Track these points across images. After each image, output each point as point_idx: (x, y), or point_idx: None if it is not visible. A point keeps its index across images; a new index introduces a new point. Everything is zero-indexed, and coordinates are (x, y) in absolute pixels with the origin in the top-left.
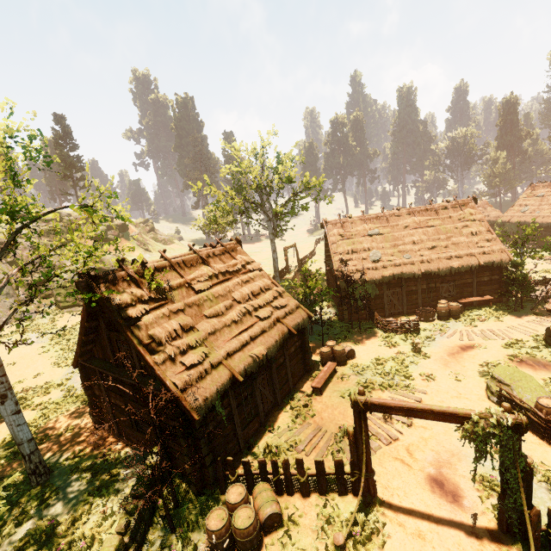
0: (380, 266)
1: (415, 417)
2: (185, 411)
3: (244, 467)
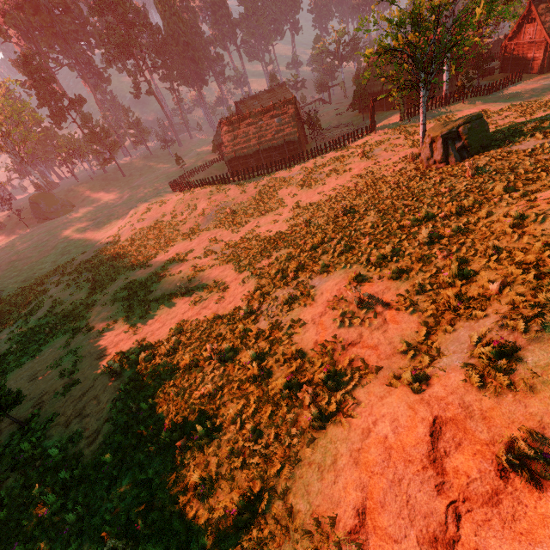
0: None
1: None
2: None
3: None
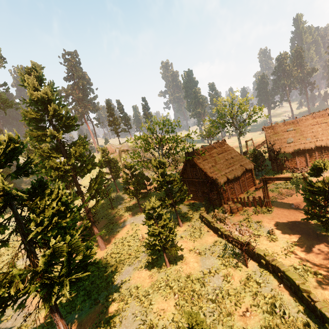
0: (292, 145)
1: (278, 180)
2: (216, 183)
3: (232, 199)
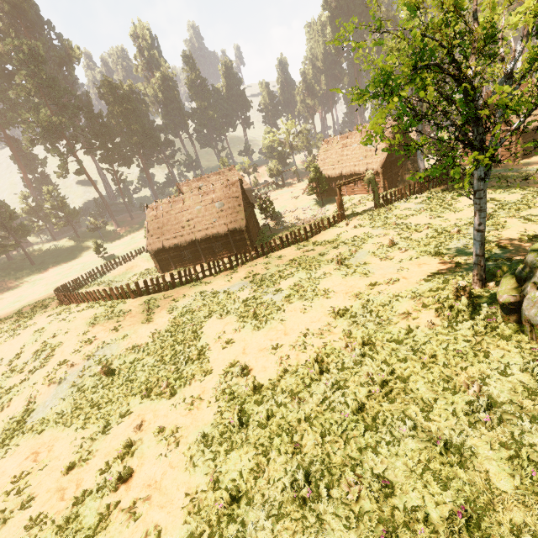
0: None
1: None
2: None
3: None
